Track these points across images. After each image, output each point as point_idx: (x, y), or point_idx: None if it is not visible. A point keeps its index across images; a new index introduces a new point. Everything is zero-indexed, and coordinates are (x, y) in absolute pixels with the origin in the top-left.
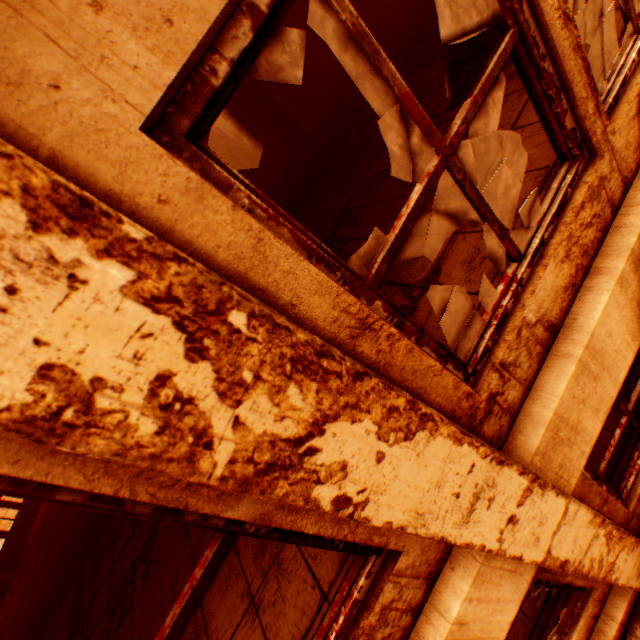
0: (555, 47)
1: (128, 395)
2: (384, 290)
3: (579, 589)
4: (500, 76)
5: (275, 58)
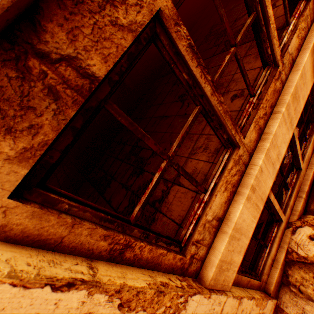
0: None
1: None
2: None
3: (313, 124)
4: None
5: None
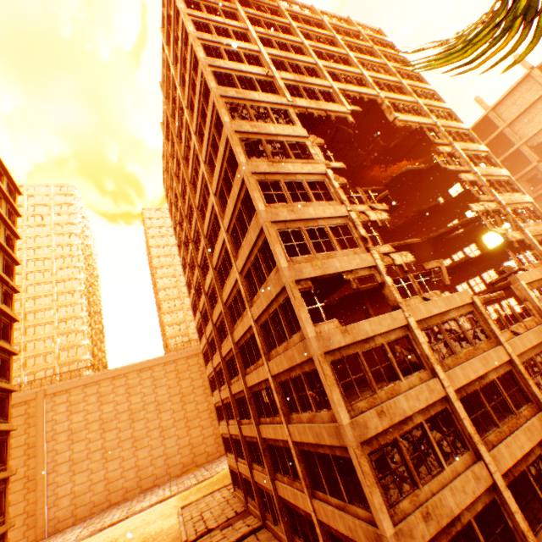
0: None
1: (521, 370)
2: (518, 404)
3: None
4: (540, 387)
5: None
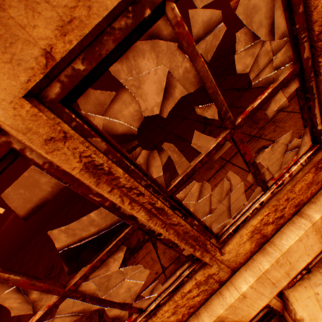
0: (164, 235)
1: None
2: None
3: None
4: None
5: (160, 36)
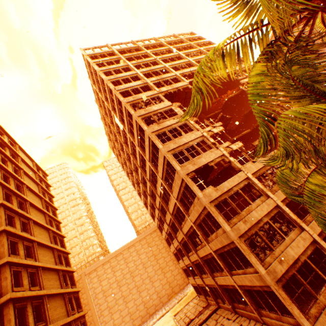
0: None
1: None
2: None
3: None
4: None
5: None
